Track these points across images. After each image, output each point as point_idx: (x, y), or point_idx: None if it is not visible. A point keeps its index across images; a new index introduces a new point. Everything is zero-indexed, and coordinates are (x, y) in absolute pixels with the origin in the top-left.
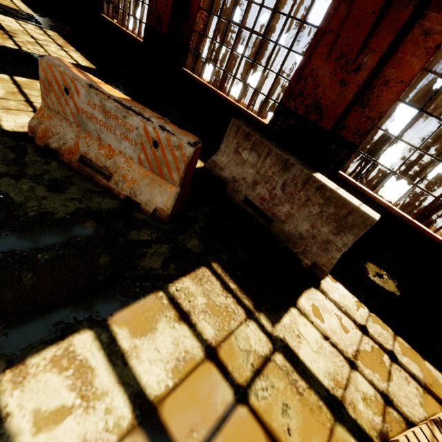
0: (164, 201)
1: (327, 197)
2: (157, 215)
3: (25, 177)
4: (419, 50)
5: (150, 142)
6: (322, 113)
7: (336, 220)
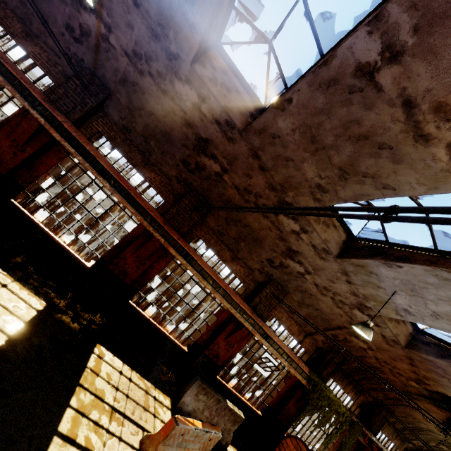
0: None
1: (232, 413)
2: None
3: None
4: (245, 339)
5: (209, 440)
6: (219, 359)
7: (233, 421)
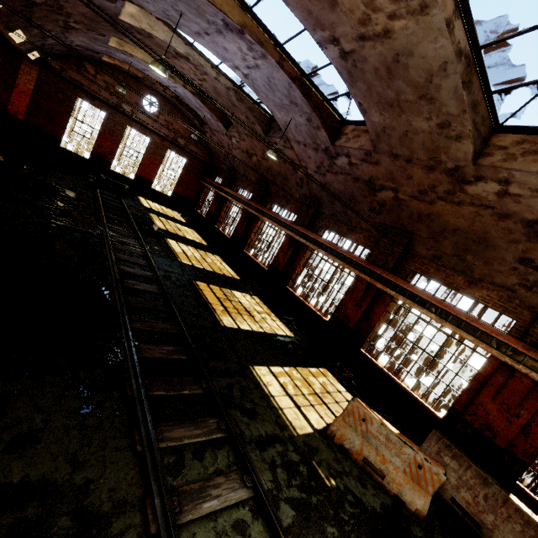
0: (422, 504)
1: (526, 519)
2: (415, 513)
3: (348, 474)
4: None
5: (416, 464)
6: (495, 434)
7: None
